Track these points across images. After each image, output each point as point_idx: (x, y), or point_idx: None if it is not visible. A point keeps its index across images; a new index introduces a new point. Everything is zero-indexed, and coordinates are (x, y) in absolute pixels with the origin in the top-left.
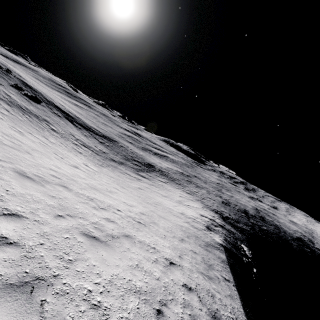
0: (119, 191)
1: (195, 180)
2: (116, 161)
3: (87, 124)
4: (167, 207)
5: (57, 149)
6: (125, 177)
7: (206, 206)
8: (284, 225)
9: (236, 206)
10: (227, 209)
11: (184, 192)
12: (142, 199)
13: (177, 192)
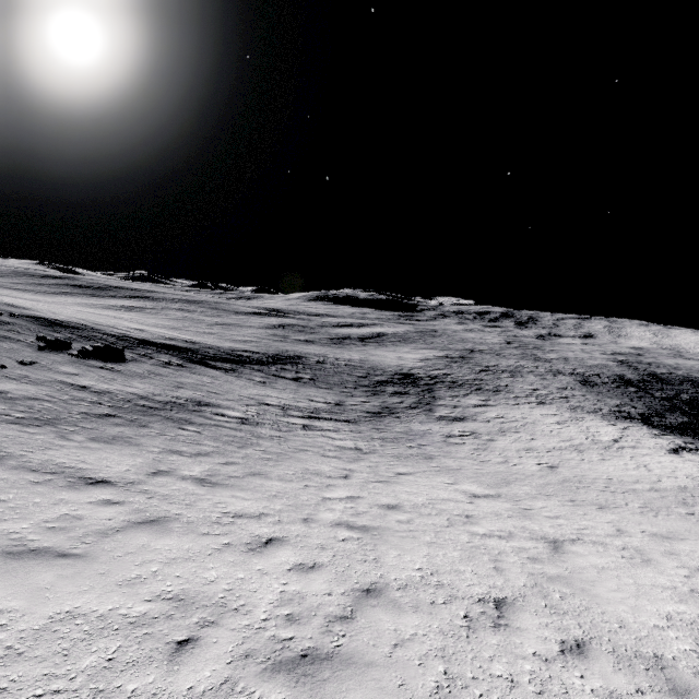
0: (678, 541)
1: (483, 360)
2: (380, 413)
3: (220, 348)
4: (682, 491)
5: (404, 499)
6: (477, 452)
7: (599, 414)
8: (689, 370)
9: (600, 376)
10: (608, 394)
11: (534, 405)
12: (678, 517)
13: (535, 415)
